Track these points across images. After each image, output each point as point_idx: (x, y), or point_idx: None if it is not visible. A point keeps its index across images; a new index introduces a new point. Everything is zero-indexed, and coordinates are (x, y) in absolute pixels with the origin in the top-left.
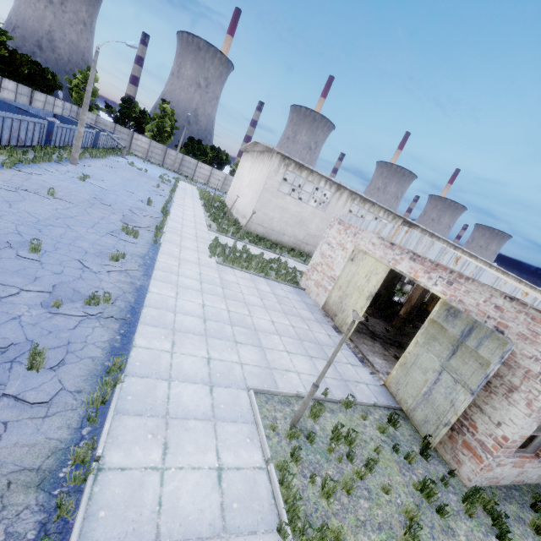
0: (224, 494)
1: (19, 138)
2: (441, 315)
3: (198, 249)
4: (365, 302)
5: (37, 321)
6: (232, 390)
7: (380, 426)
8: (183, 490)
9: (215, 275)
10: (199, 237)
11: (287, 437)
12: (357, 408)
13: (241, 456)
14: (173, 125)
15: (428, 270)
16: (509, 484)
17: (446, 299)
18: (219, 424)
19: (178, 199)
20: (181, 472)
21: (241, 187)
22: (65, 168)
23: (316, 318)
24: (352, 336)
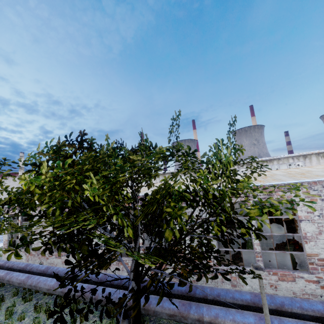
0: None
1: None
2: None
3: None
4: None
5: None
6: None
7: None
8: None
9: None
10: None
11: None
12: None
13: None
14: None
15: None
16: None
17: None
18: None
19: None
20: None
21: None
22: None
23: None
24: None
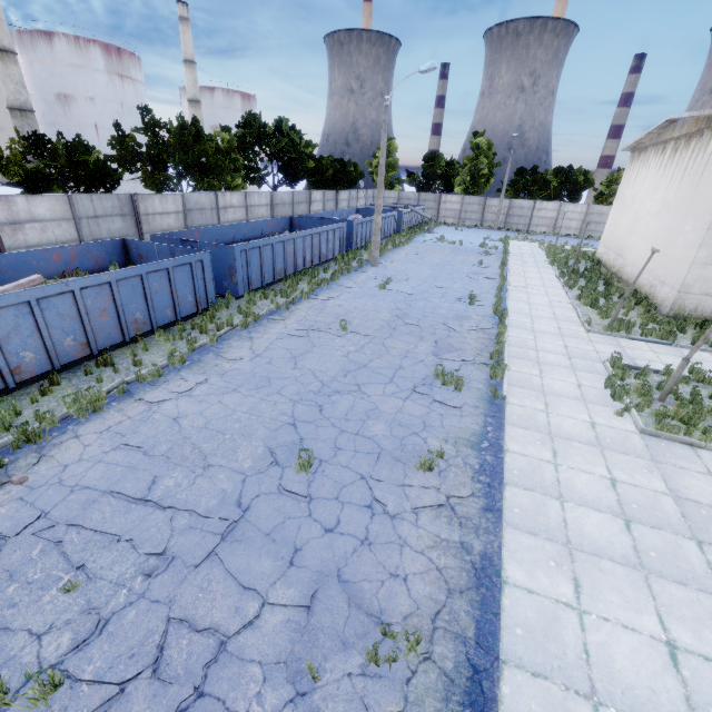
0: None
1: (321, 253)
2: None
3: (581, 394)
4: None
5: None
6: None
7: None
8: None
9: (654, 481)
10: (573, 357)
11: None
12: None
13: None
14: (492, 162)
15: None
16: None
17: None
18: None
19: (515, 277)
20: None
21: (636, 222)
22: (364, 276)
23: None
24: None
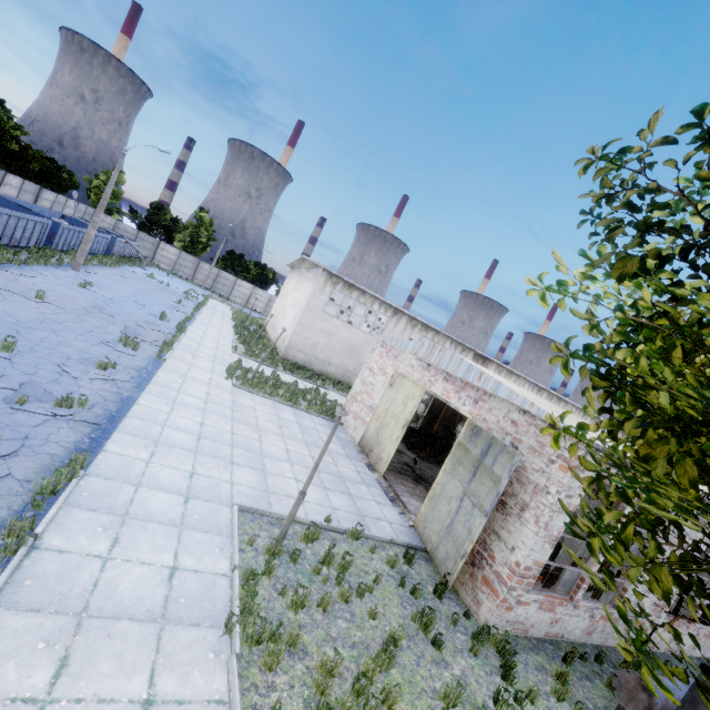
0: (173, 589)
1: (14, 237)
2: (467, 436)
3: (212, 370)
4: (401, 431)
5: None
6: (213, 505)
7: (390, 559)
8: (126, 579)
9: (228, 397)
10: (217, 358)
11: (267, 553)
12: (369, 542)
13: (204, 561)
14: (210, 236)
15: (458, 390)
16: (544, 638)
17: (473, 419)
18: (186, 531)
19: (203, 318)
20: (127, 564)
21: (283, 308)
22: (64, 273)
23: (347, 453)
24: (388, 475)
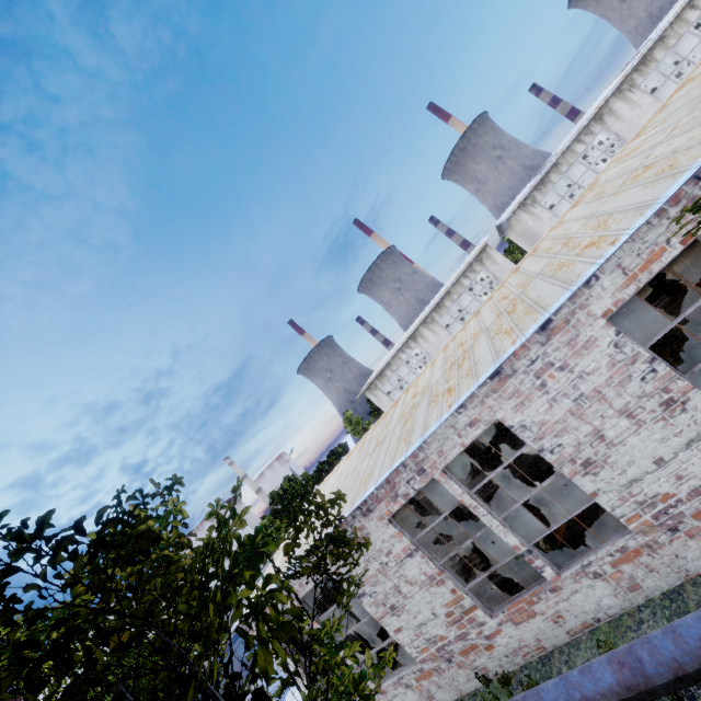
0: None
1: None
2: None
3: None
4: None
5: None
6: None
7: None
8: None
9: None
10: None
11: None
12: None
13: None
14: None
15: None
16: None
17: None
18: None
19: None
20: None
21: None
22: None
23: None
24: None
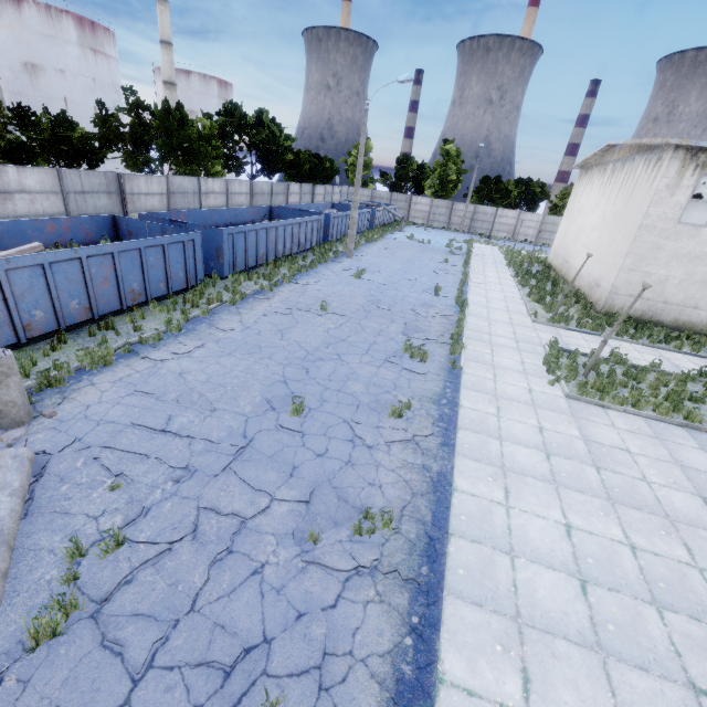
0: None
1: (300, 243)
2: None
3: (524, 368)
4: None
5: (283, 581)
6: None
7: None
8: None
9: (571, 429)
10: (520, 341)
11: None
12: None
13: None
14: (459, 169)
15: None
16: None
17: None
18: None
19: (476, 275)
20: None
21: (580, 232)
22: (340, 266)
23: None
24: None
